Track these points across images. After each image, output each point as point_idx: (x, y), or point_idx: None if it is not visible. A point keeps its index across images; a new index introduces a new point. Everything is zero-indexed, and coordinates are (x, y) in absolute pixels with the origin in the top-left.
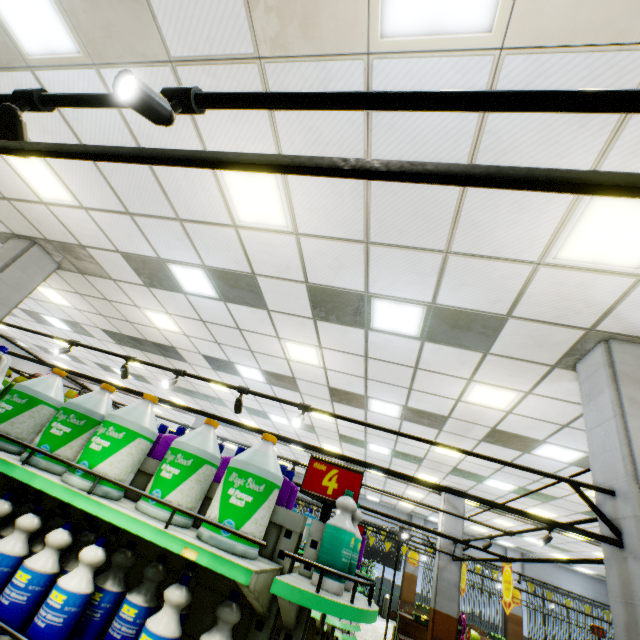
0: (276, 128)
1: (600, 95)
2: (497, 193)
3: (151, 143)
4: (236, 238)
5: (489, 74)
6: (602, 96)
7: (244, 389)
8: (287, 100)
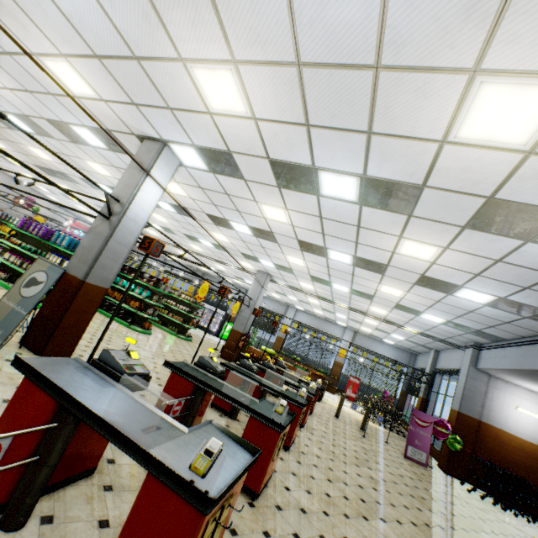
0: None
1: None
2: (23, 61)
3: None
4: None
5: None
6: None
7: (17, 173)
8: None
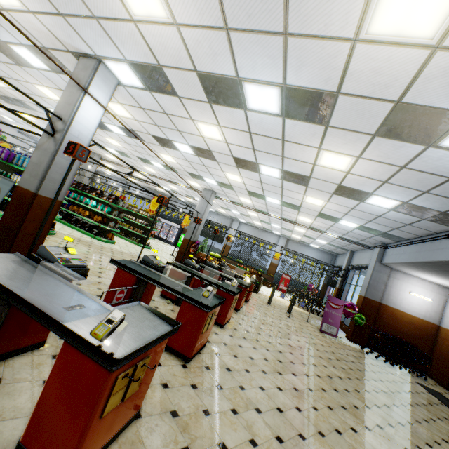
0: None
1: None
2: None
3: None
4: None
5: None
6: None
7: None
8: None
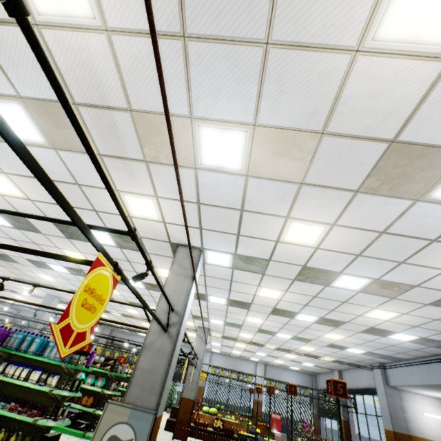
0: None
1: None
2: (93, 191)
3: None
4: (4, 199)
5: (57, 155)
6: None
7: (5, 278)
8: None
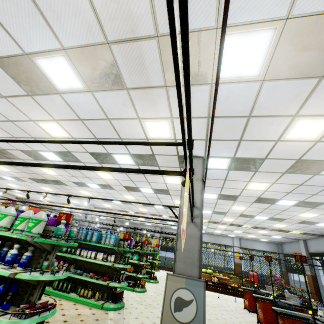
0: (47, 111)
1: (52, 142)
2: (120, 122)
3: (10, 117)
4: None
5: (93, 96)
6: (52, 142)
7: (69, 195)
8: (7, 141)
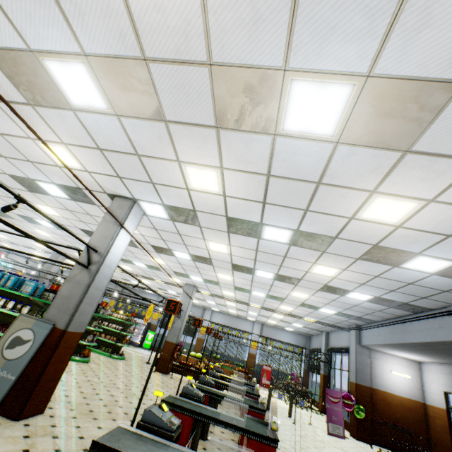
0: None
1: None
2: (15, 140)
3: None
4: None
5: None
6: None
7: None
8: None
